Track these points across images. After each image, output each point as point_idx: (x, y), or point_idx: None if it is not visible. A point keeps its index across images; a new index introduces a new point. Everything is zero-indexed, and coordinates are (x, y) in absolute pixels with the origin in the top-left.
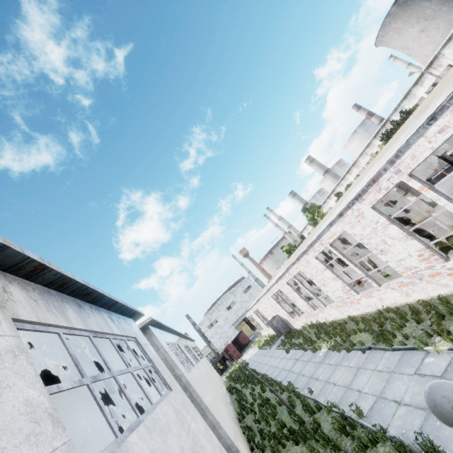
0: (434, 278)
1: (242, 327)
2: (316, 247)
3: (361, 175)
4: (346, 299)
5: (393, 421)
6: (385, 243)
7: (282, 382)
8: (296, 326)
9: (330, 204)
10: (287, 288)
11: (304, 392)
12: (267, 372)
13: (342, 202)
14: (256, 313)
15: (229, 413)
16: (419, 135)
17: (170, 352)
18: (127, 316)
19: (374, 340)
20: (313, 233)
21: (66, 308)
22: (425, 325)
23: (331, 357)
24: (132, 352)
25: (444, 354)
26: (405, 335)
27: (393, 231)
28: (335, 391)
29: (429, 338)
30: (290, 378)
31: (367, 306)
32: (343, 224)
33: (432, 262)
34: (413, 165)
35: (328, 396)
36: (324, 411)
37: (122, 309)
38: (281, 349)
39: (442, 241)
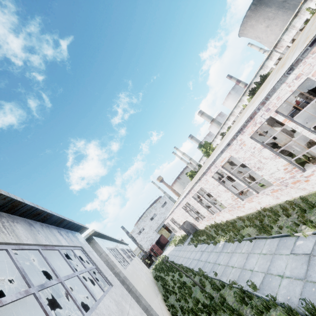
0: (296, 184)
1: (162, 231)
2: (212, 169)
3: (239, 117)
4: (235, 205)
5: (279, 291)
6: (260, 162)
7: (194, 269)
8: (200, 227)
9: (216, 141)
10: (192, 201)
11: (211, 275)
12: (182, 262)
13: (228, 136)
14: (171, 221)
15: (157, 296)
16: (282, 82)
17: (110, 255)
18: (74, 230)
19: (257, 232)
20: (208, 160)
21: (17, 227)
22: (292, 218)
23: (228, 247)
24: (78, 258)
25: (309, 237)
26: (280, 226)
27: (266, 153)
28: (234, 271)
29: (297, 227)
30: (199, 265)
31: (249, 208)
32: (230, 151)
33: (293, 173)
34: (278, 104)
35: (229, 276)
36: (227, 288)
37: (69, 225)
38: (191, 244)
39: (297, 159)
